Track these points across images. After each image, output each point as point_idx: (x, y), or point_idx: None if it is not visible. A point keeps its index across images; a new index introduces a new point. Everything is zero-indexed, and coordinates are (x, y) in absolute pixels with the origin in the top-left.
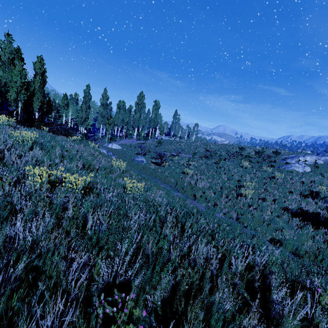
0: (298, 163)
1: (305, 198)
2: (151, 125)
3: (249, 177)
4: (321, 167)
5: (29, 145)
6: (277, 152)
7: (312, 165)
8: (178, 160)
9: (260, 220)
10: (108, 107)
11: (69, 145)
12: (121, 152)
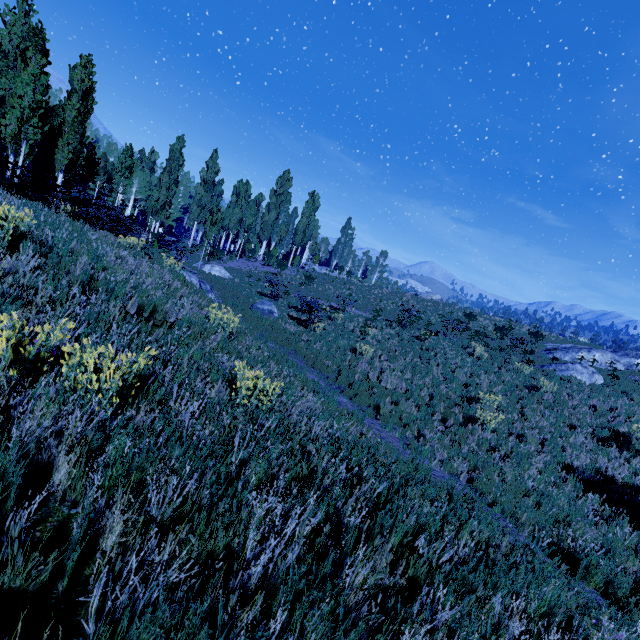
0: (581, 365)
1: (606, 446)
2: (297, 241)
3: (487, 379)
4: (623, 378)
5: (9, 242)
6: (538, 335)
7: (606, 371)
8: (343, 320)
9: (518, 489)
10: (215, 189)
11: (113, 257)
12: (229, 285)
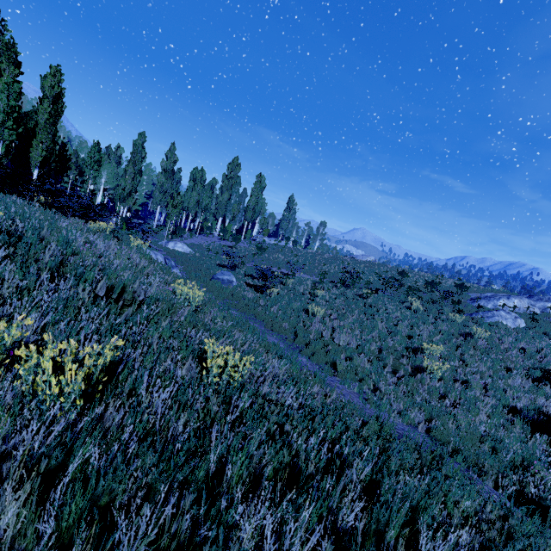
0: (504, 311)
1: (541, 386)
2: (248, 217)
3: (427, 330)
4: (542, 321)
5: None
6: (463, 287)
7: (525, 315)
8: (294, 284)
9: (473, 435)
10: (174, 176)
11: (82, 242)
12: (191, 259)
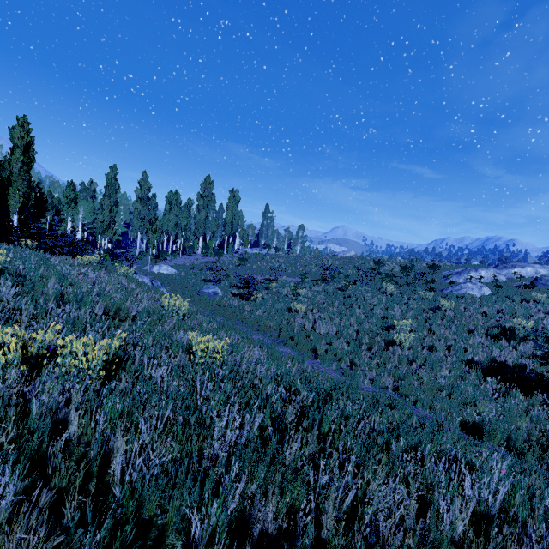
0: (471, 282)
1: (496, 340)
2: (227, 231)
3: (400, 309)
4: (505, 286)
5: None
6: (435, 267)
7: (492, 283)
8: (278, 288)
9: (433, 387)
10: (150, 202)
11: (76, 274)
12: (177, 279)
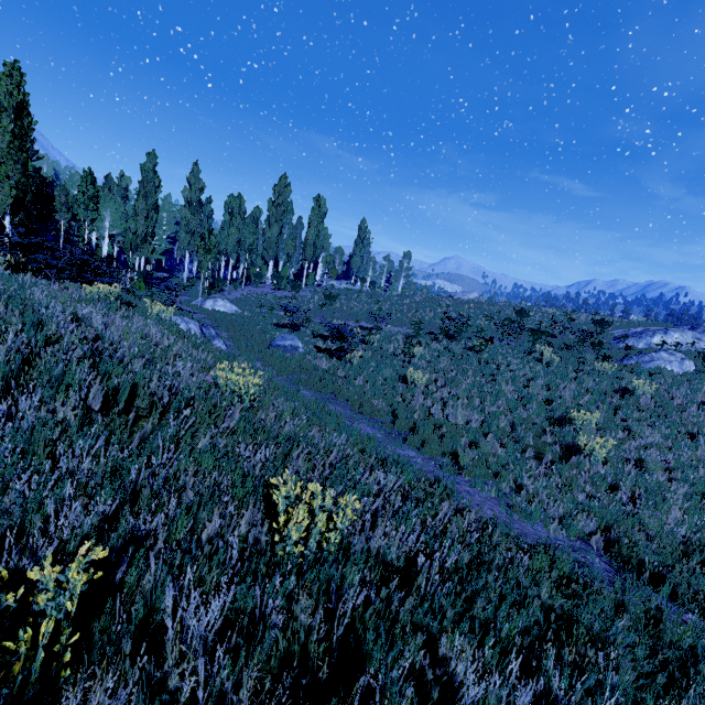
0: (666, 351)
1: None
2: (308, 255)
3: (569, 389)
4: None
5: None
6: (604, 323)
7: (692, 354)
8: (380, 342)
9: (673, 547)
10: (203, 210)
11: (63, 322)
12: (239, 322)
